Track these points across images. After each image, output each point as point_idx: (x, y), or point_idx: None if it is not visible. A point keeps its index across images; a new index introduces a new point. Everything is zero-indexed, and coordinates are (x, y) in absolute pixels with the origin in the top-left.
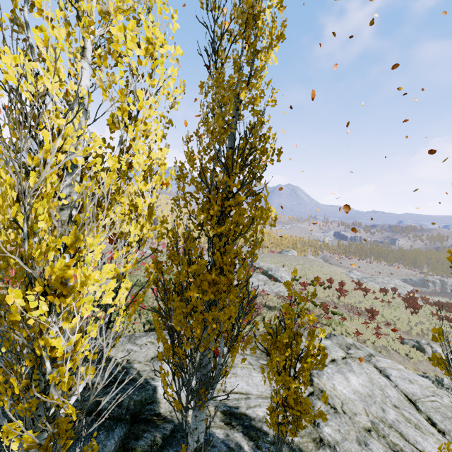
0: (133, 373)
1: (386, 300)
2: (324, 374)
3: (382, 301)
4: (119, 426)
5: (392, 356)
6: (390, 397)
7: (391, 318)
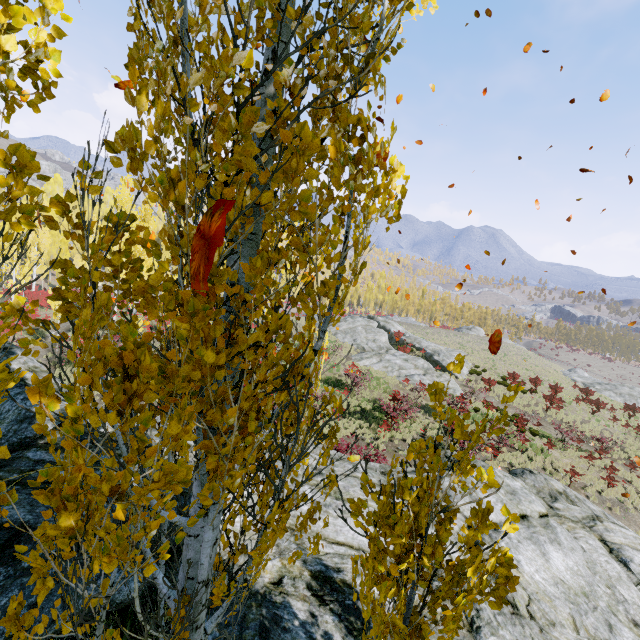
0: None
1: (634, 425)
2: (503, 539)
3: (626, 425)
4: None
5: (632, 519)
6: (627, 605)
7: (639, 456)
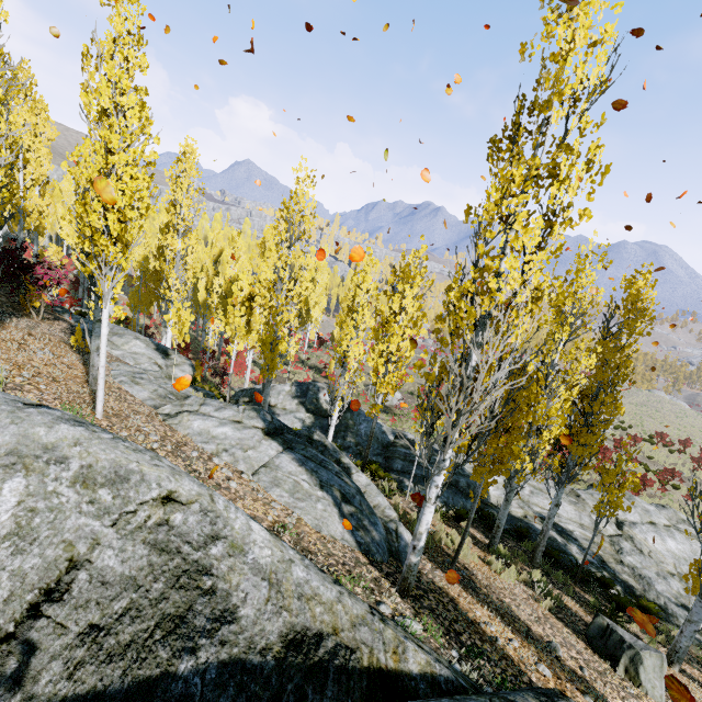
0: (467, 472)
1: None
2: (637, 528)
3: None
4: (470, 499)
5: None
6: None
7: None
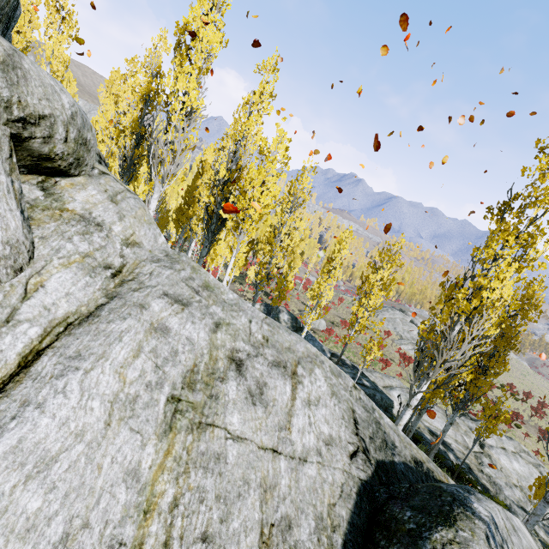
0: (380, 390)
1: None
2: (493, 450)
3: None
4: (381, 409)
5: None
6: None
7: None
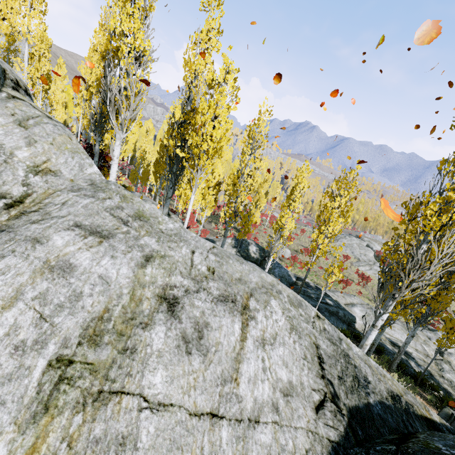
0: (342, 307)
1: None
2: (453, 357)
3: None
4: (345, 324)
5: None
6: None
7: None
